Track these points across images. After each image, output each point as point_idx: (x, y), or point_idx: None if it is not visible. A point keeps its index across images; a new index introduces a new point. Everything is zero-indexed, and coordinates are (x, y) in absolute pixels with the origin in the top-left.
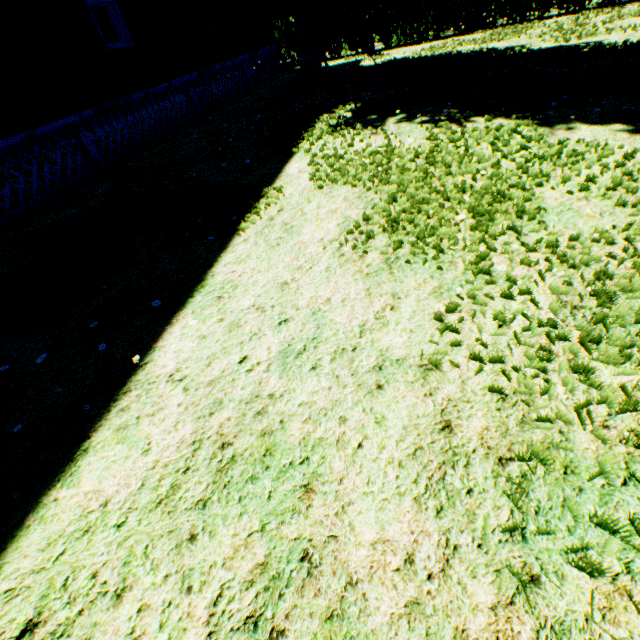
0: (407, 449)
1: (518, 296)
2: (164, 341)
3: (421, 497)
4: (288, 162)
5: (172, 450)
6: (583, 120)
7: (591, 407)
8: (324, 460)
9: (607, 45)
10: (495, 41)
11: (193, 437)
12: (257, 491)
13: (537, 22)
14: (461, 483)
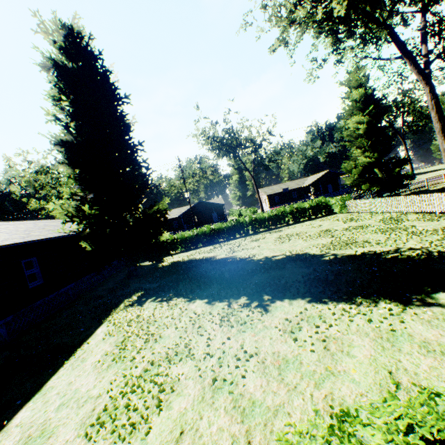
0: (81, 418)
1: (135, 368)
2: (18, 414)
3: (78, 427)
4: (99, 327)
5: (12, 443)
6: (200, 297)
7: (129, 393)
8: (58, 428)
9: (235, 258)
10: (211, 252)
11: (20, 438)
12: (35, 442)
13: (230, 241)
14: (89, 420)
